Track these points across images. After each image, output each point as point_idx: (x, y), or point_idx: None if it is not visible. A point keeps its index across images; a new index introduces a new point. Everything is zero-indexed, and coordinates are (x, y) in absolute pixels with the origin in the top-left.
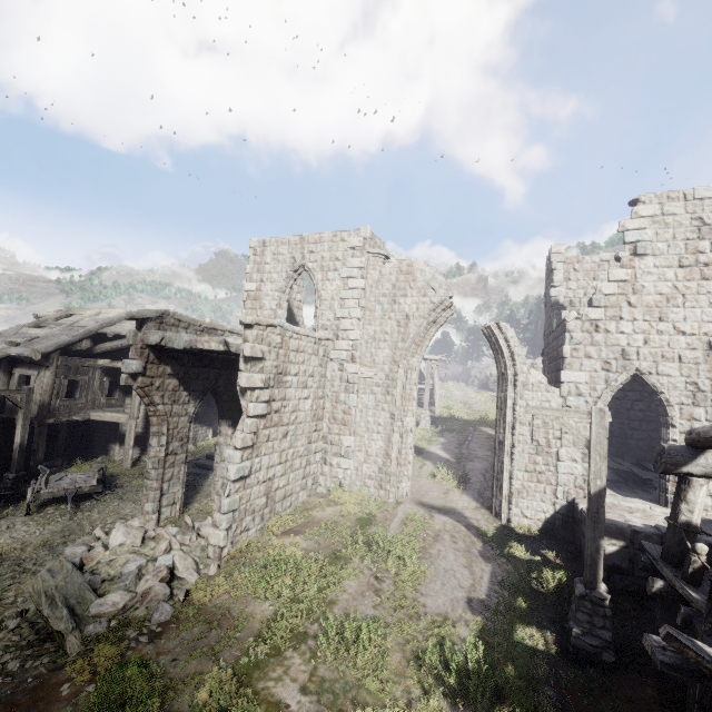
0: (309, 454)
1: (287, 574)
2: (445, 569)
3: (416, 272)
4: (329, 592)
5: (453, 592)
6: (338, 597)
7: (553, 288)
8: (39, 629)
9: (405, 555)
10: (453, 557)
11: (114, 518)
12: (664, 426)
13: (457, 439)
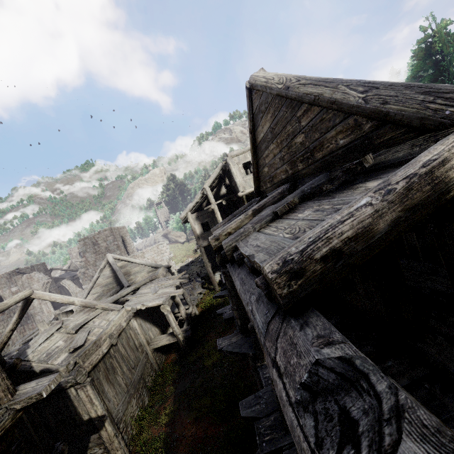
0: None
1: None
2: None
3: (33, 277)
4: None
5: None
6: None
7: None
8: None
9: None
10: None
11: None
12: None
13: None
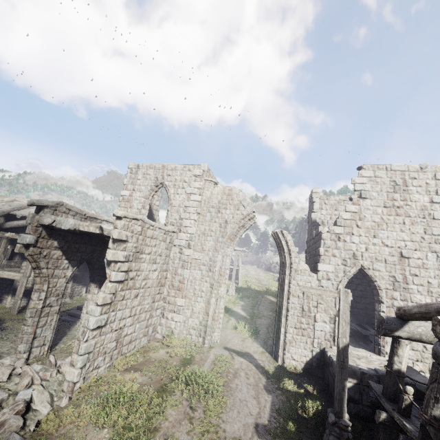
0: (152, 310)
1: (124, 405)
2: (240, 399)
3: (234, 194)
4: (155, 420)
5: (245, 419)
6: (161, 425)
7: (313, 213)
8: None
9: (213, 389)
10: (246, 390)
11: None
12: (377, 302)
13: (251, 303)
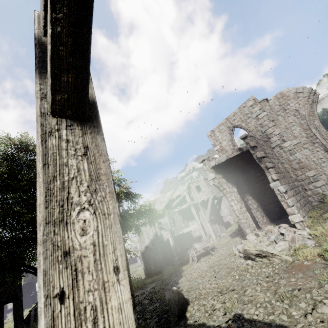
0: (296, 187)
1: None
2: None
3: (286, 93)
4: None
5: None
6: None
7: None
8: (262, 263)
9: None
10: None
11: (232, 248)
12: None
13: None
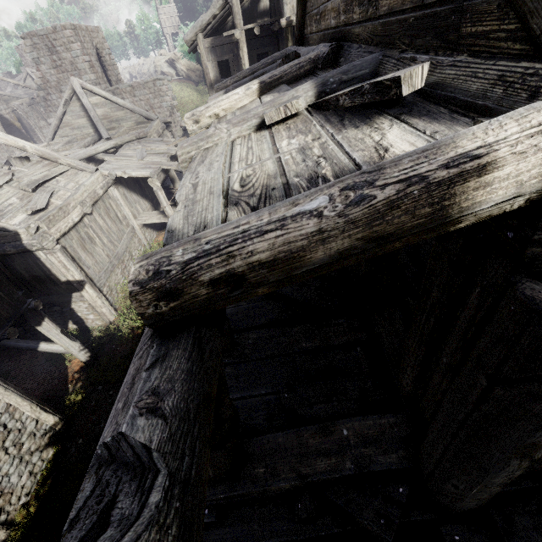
0: None
1: None
2: None
3: None
4: None
5: None
6: None
7: None
8: None
9: None
10: None
11: None
12: None
13: None
